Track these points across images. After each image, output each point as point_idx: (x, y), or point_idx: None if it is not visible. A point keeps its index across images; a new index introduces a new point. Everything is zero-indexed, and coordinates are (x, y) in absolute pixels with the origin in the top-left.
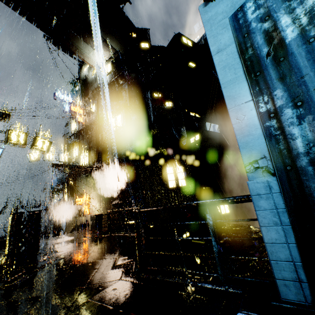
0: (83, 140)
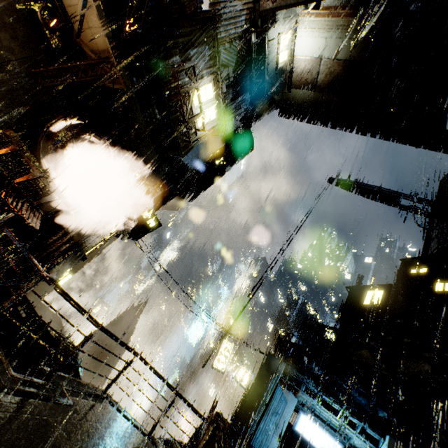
0: None
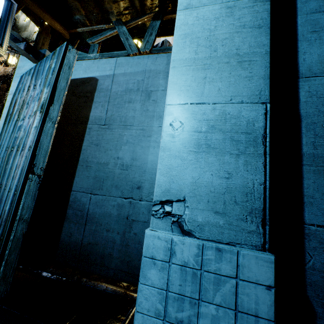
0: None
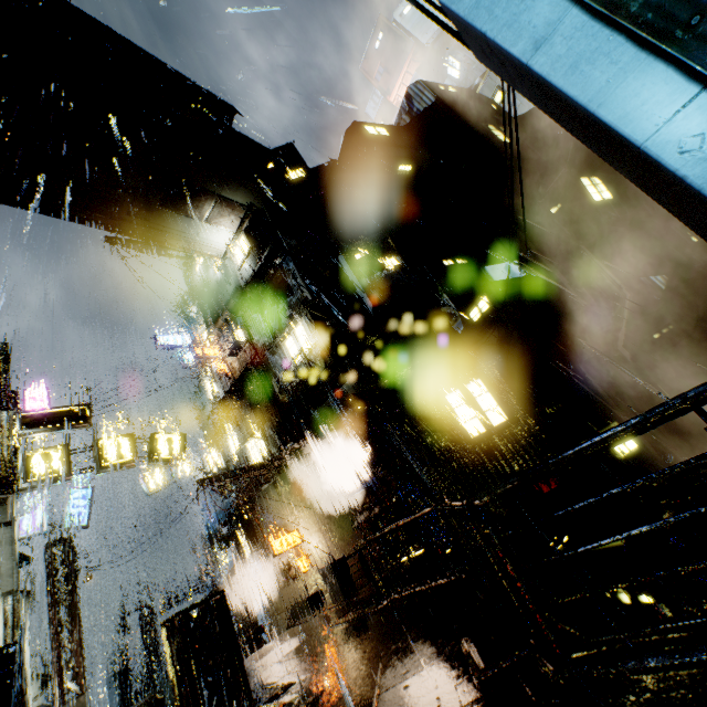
0: (242, 409)
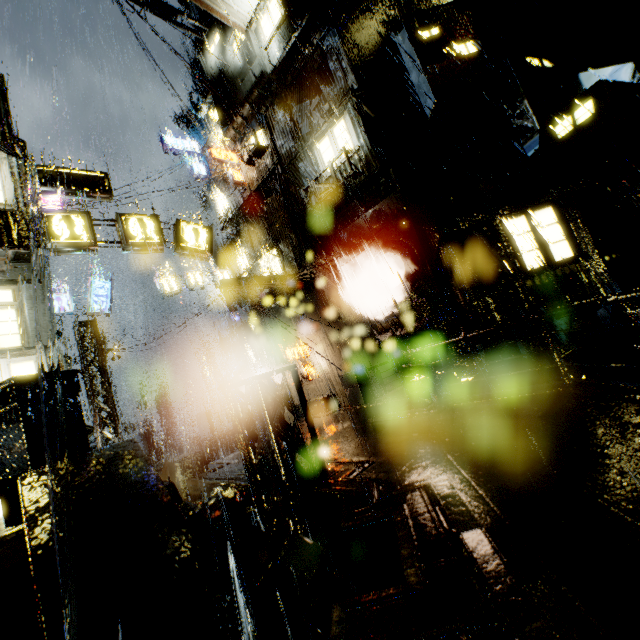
0: (255, 226)
